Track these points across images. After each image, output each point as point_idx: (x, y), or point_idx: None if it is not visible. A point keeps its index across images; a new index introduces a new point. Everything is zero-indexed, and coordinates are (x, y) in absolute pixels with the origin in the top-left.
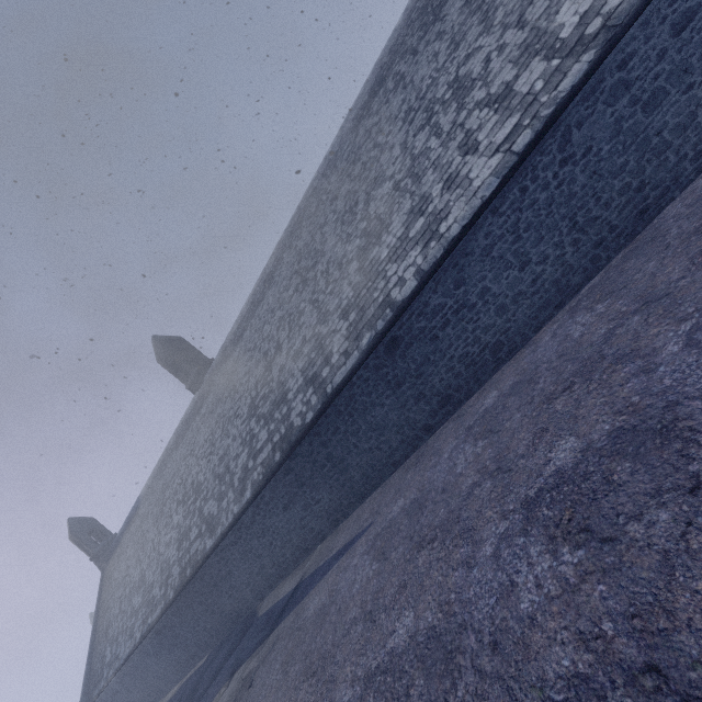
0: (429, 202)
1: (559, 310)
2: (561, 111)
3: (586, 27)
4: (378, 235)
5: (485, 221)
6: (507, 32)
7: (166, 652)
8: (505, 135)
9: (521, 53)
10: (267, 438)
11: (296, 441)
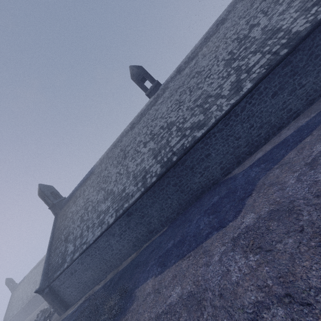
0: None
1: None
2: None
3: None
4: None
5: None
6: None
7: (129, 230)
8: None
9: None
10: (261, 56)
11: (307, 33)
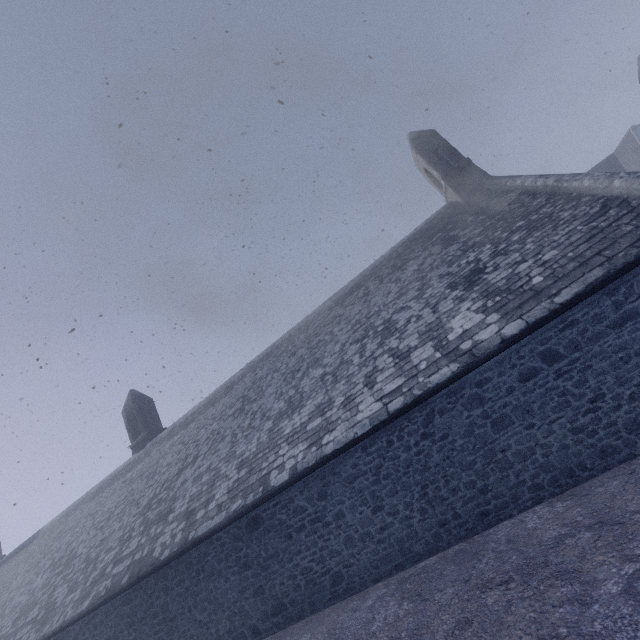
0: (330, 407)
1: (399, 572)
2: (426, 397)
3: (462, 342)
4: (294, 409)
5: (355, 452)
6: (426, 308)
7: None
8: (390, 389)
9: (426, 331)
10: (134, 549)
11: (144, 573)
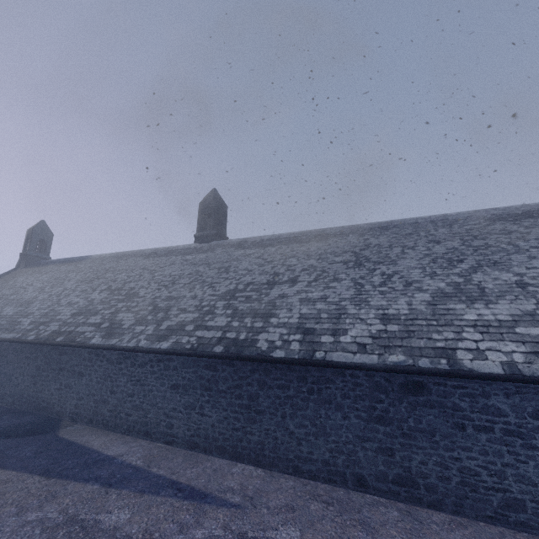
0: None
1: None
2: None
3: None
4: (473, 299)
5: None
6: None
7: None
8: None
9: None
10: (222, 325)
11: (247, 357)
